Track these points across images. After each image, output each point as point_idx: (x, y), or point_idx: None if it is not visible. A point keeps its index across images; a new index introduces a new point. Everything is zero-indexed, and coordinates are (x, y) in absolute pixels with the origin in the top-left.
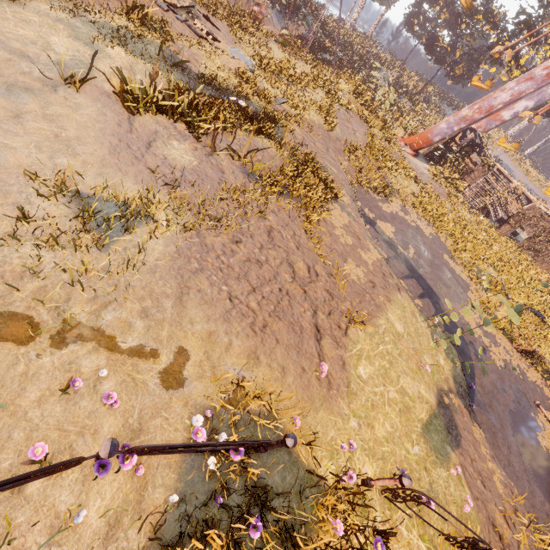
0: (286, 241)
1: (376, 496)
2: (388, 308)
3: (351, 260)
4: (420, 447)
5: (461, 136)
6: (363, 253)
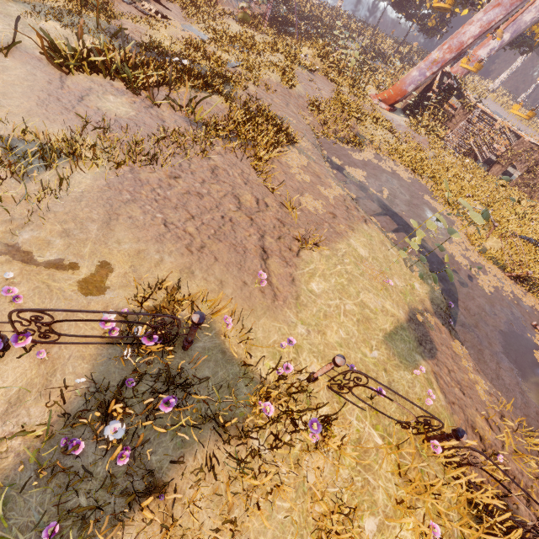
0: (232, 178)
1: (324, 391)
2: (350, 236)
3: (307, 195)
4: (381, 352)
5: (438, 84)
6: (322, 189)
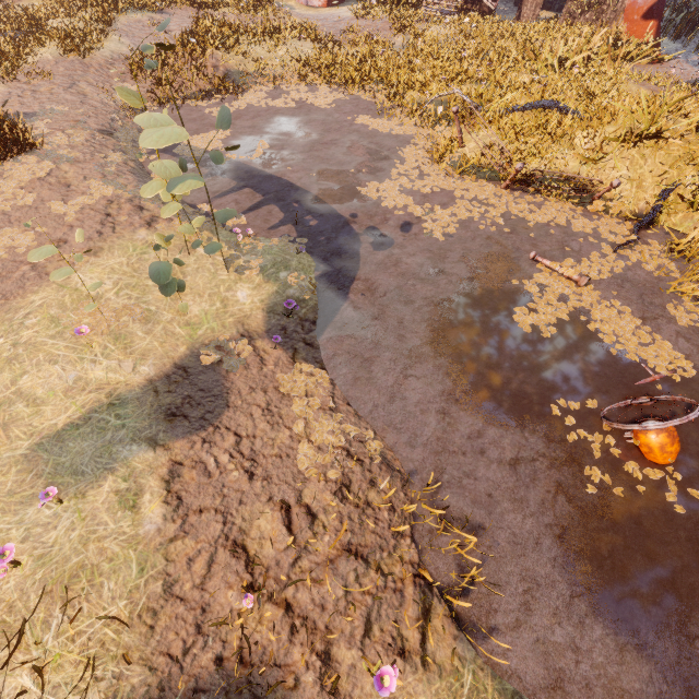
0: None
1: None
2: (79, 268)
3: (9, 229)
4: None
5: None
6: (58, 204)
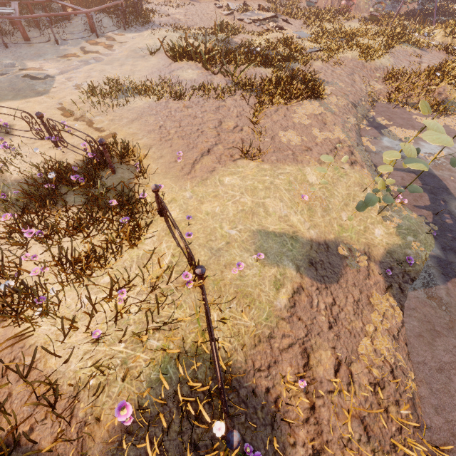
0: (230, 113)
1: (164, 225)
2: (310, 165)
3: (292, 131)
4: (240, 234)
5: None
6: (317, 130)
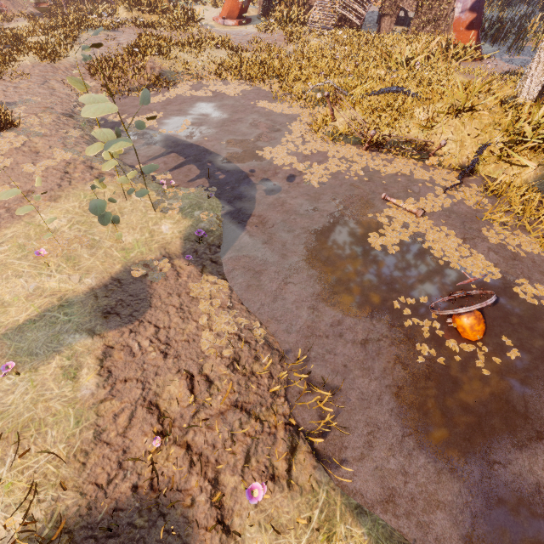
0: None
1: None
2: (42, 210)
3: None
4: None
5: None
6: (29, 165)
